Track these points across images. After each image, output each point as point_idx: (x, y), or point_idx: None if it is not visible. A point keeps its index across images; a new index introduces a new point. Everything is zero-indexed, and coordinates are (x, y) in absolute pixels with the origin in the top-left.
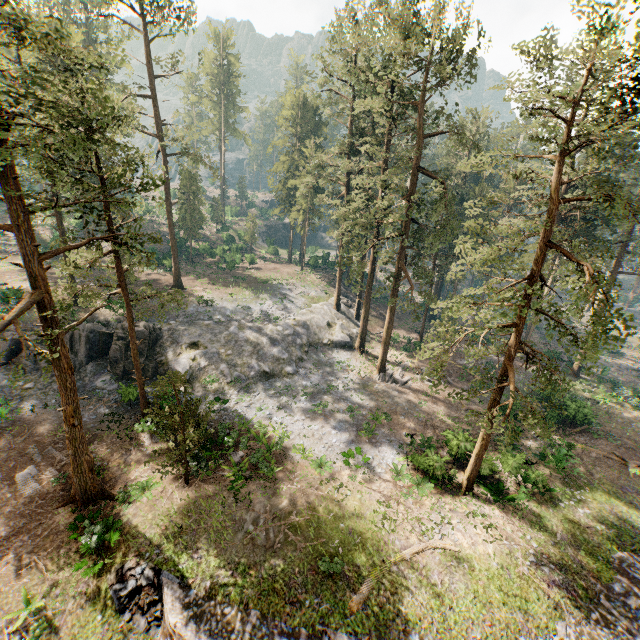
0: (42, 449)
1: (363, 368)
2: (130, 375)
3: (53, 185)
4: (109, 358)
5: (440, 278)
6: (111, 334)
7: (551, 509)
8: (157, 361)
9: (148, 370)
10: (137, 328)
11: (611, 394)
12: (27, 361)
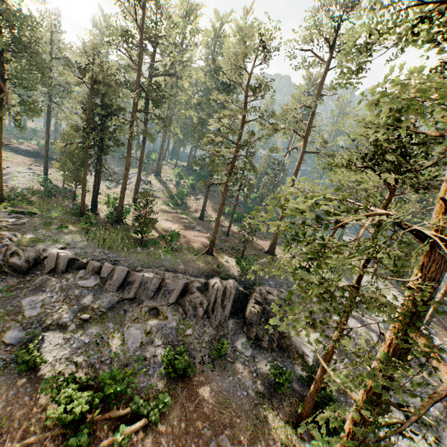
0: (213, 430)
1: None
2: (259, 341)
3: (233, 162)
4: (246, 319)
5: None
6: (246, 294)
7: None
8: (279, 331)
9: (273, 340)
10: (272, 296)
11: None
12: (188, 305)
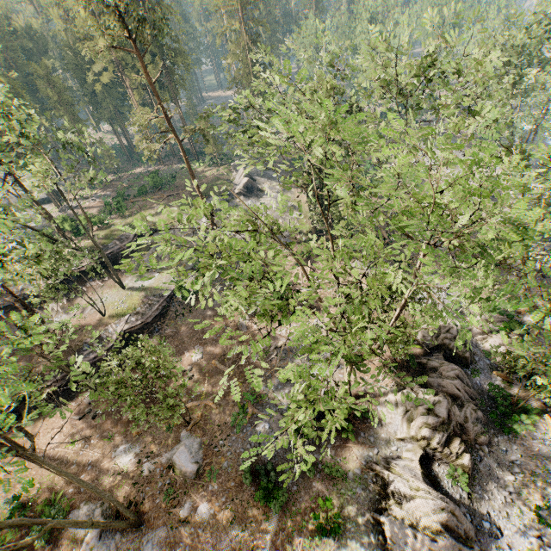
0: None
1: (54, 210)
2: None
3: None
4: None
5: (113, 127)
6: None
7: (106, 230)
8: None
9: None
10: None
11: (198, 163)
12: None
